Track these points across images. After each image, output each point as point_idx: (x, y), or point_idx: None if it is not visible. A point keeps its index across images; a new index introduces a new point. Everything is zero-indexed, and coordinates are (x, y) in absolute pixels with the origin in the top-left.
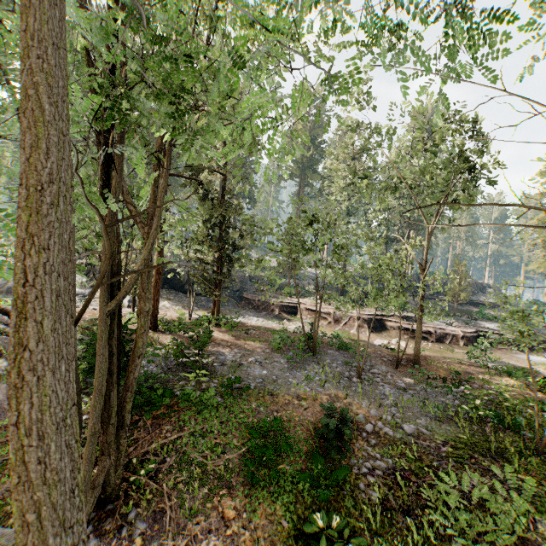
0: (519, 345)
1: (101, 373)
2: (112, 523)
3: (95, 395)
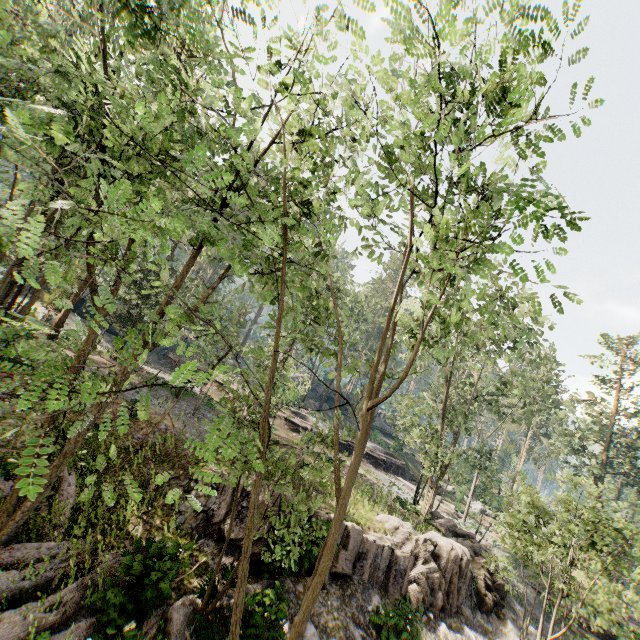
0: (378, 462)
1: None
2: None
3: None
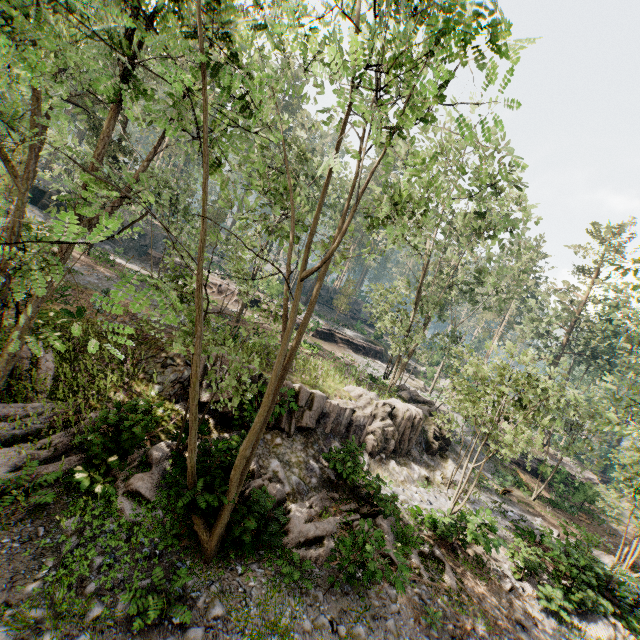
0: (358, 348)
1: None
2: None
3: None
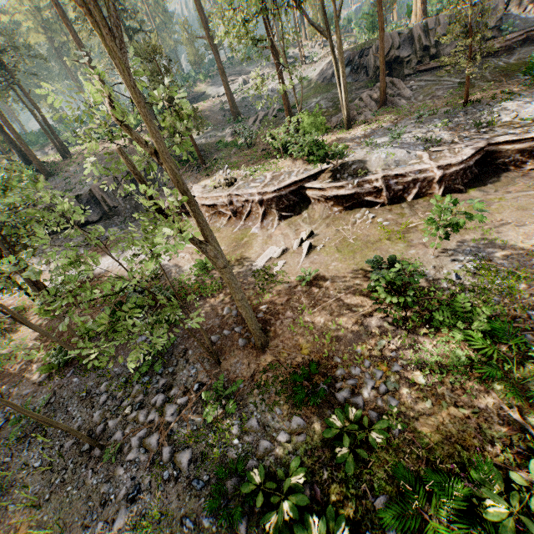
0: None
1: None
2: None
3: None
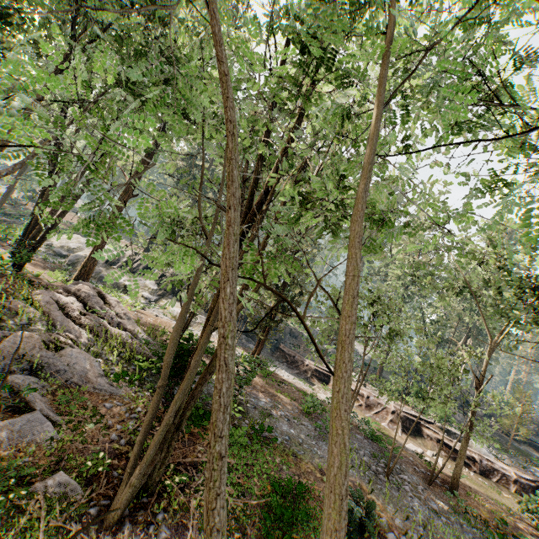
0: None
1: (192, 376)
2: (144, 515)
3: (181, 393)
